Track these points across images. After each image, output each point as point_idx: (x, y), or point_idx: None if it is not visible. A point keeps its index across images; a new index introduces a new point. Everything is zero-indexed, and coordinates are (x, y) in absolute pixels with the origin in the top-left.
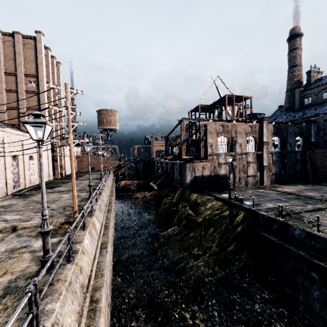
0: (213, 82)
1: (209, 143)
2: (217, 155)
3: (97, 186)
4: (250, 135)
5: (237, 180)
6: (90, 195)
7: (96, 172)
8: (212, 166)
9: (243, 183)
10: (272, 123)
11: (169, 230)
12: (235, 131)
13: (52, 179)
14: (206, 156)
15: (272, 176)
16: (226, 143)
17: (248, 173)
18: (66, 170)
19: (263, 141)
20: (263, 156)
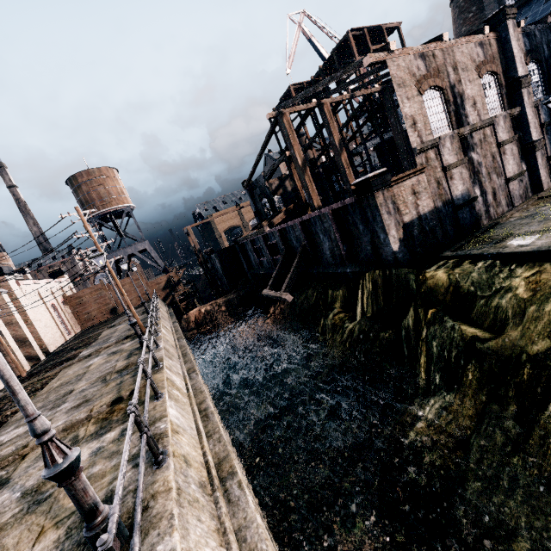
0: (299, 28)
1: (407, 118)
2: (435, 145)
3: (133, 373)
4: (486, 70)
5: (490, 199)
6: (94, 533)
7: (125, 317)
8: (432, 181)
9: (504, 201)
10: (520, 25)
11: (426, 411)
12: (454, 66)
13: (2, 388)
14: (341, 194)
15: (547, 163)
16: (442, 108)
17: (506, 174)
18: (46, 343)
19: (519, 77)
20: (527, 117)
